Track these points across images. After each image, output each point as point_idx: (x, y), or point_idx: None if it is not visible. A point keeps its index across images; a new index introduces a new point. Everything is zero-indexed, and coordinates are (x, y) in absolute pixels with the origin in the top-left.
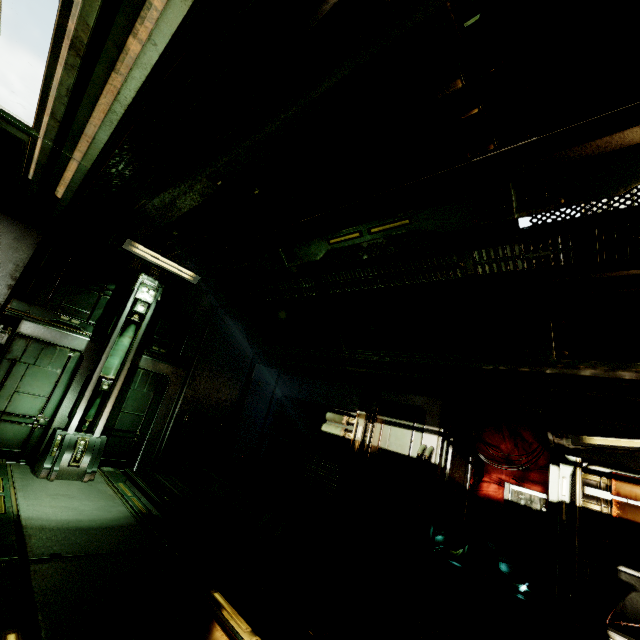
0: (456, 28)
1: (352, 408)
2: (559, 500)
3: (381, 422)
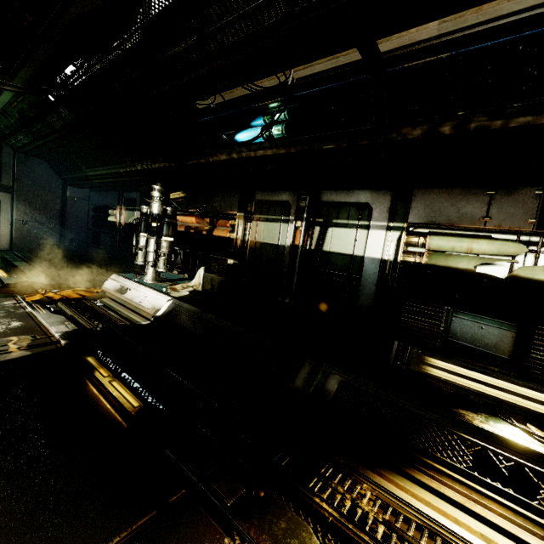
0: None
1: (115, 205)
2: None
3: (125, 210)
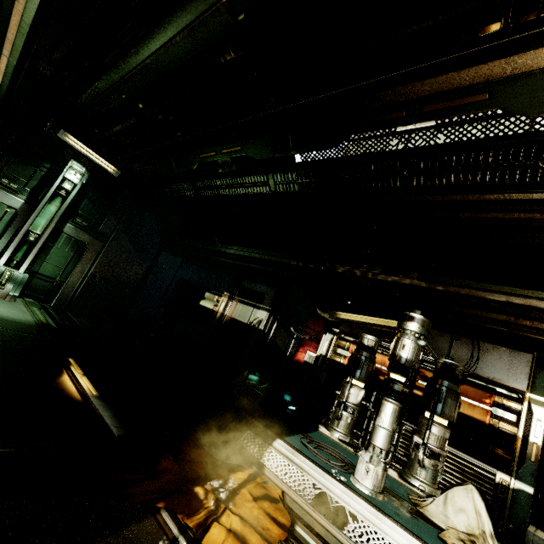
0: (235, 20)
1: (222, 290)
2: (320, 354)
3: (237, 301)
